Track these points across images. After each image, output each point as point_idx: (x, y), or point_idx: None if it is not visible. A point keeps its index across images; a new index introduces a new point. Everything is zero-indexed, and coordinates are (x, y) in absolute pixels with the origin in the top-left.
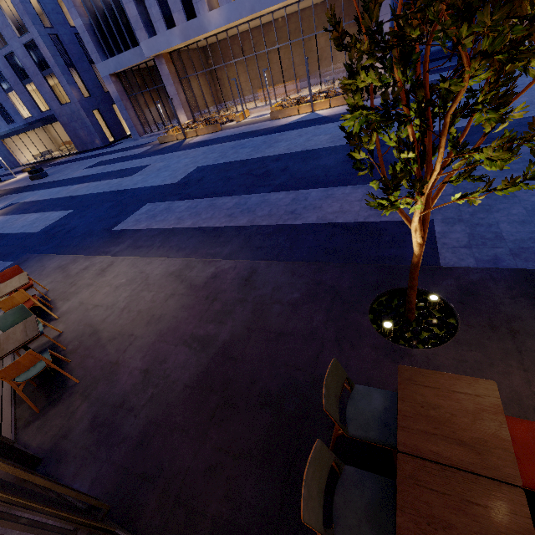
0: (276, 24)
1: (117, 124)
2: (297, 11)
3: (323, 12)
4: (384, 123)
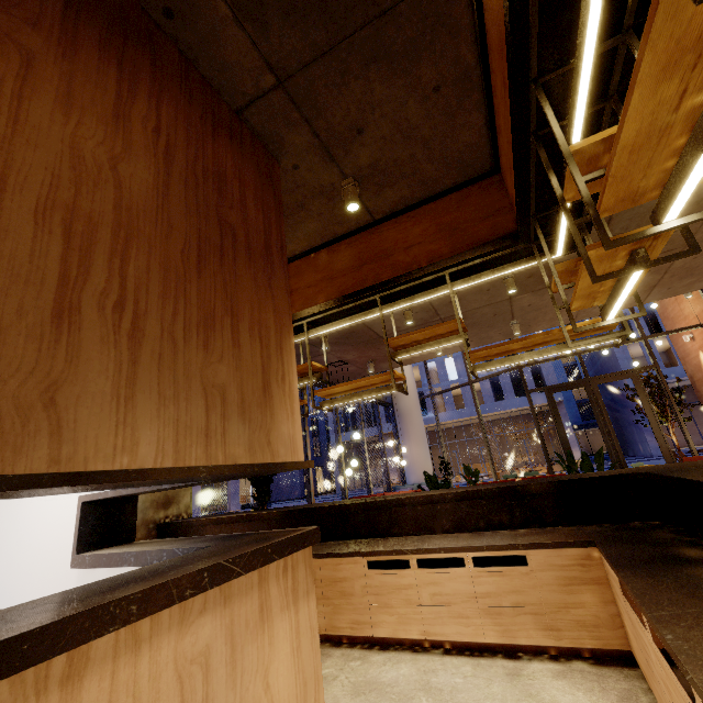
0: (471, 426)
1: (314, 482)
2: (488, 420)
3: (509, 423)
4: (656, 404)
